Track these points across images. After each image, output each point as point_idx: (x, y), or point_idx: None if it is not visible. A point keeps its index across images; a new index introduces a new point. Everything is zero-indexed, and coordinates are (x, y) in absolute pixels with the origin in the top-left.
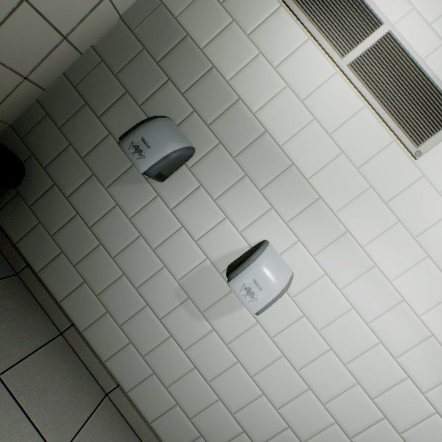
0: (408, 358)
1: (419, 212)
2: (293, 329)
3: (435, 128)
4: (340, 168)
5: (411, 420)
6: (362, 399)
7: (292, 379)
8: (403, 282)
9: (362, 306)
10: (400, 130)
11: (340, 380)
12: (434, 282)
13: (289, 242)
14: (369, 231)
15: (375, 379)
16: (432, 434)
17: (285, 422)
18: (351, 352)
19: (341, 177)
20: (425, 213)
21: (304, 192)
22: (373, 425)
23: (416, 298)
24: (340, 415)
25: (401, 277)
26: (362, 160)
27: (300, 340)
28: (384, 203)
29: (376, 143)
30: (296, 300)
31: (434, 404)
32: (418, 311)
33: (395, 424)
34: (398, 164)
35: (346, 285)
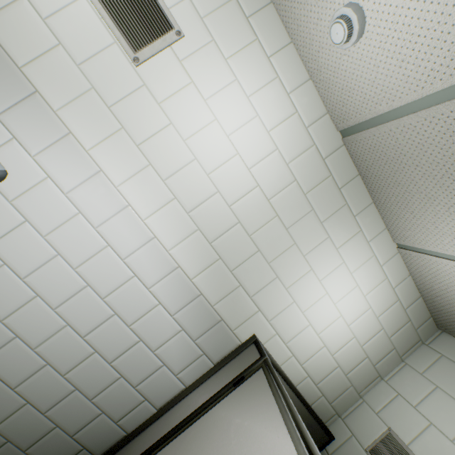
0: (135, 258)
1: (142, 121)
2: (14, 235)
3: (152, 37)
4: (58, 62)
5: (139, 313)
6: (93, 300)
7: (17, 288)
8: (129, 188)
9: (90, 211)
10: (119, 31)
11: (71, 285)
12: (156, 189)
13: (2, 138)
14: (94, 134)
15: (105, 280)
16: (157, 322)
17: (13, 332)
18: (81, 256)
19: (61, 72)
20: (147, 122)
21: (18, 82)
22: (106, 322)
23: (140, 204)
24: (73, 317)
25: (127, 183)
26: (83, 57)
27: (24, 247)
28: (108, 107)
29: (97, 41)
30: (16, 204)
31: (158, 297)
32: (143, 216)
33: (125, 318)
34: (120, 69)
35: (72, 189)
